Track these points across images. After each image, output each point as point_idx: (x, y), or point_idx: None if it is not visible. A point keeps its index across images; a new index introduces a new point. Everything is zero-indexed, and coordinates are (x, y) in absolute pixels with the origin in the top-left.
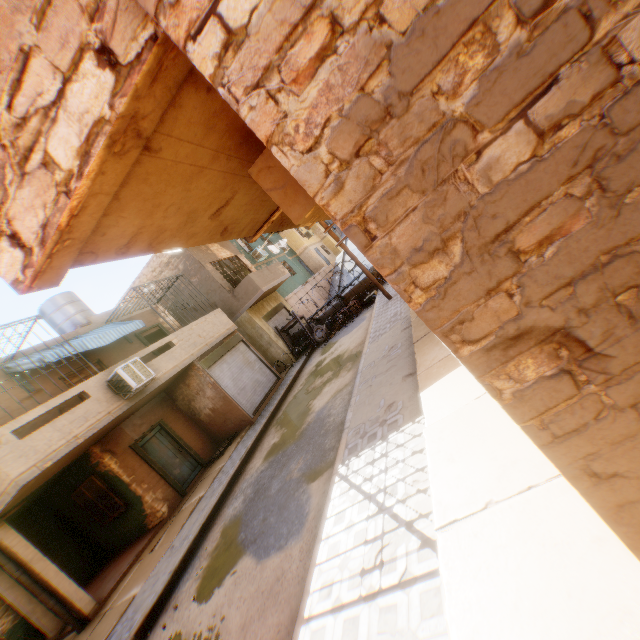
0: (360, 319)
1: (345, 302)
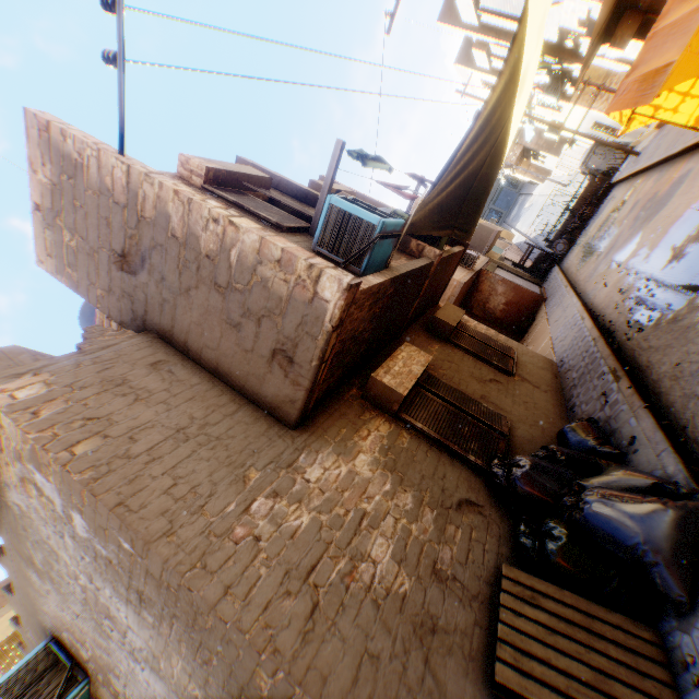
0: (604, 203)
1: (574, 214)
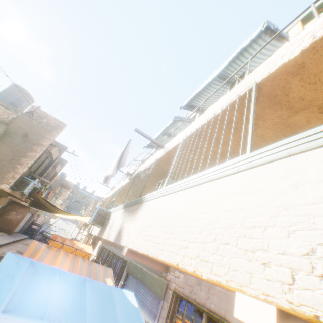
0: None
1: None
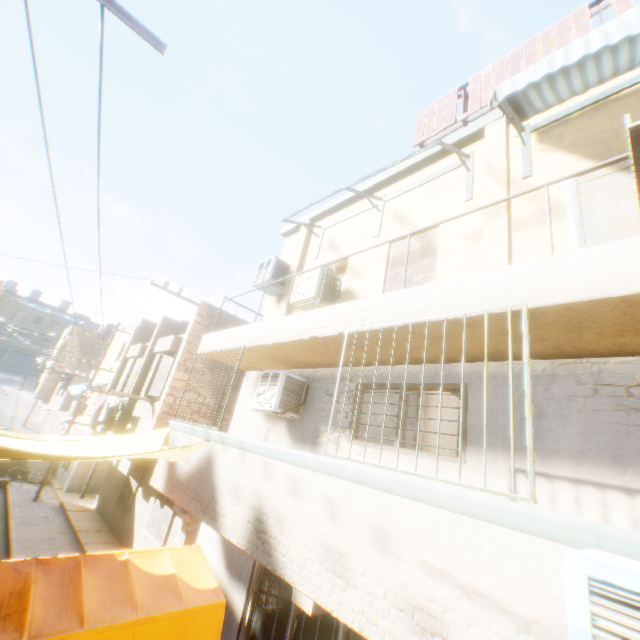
0: None
1: None
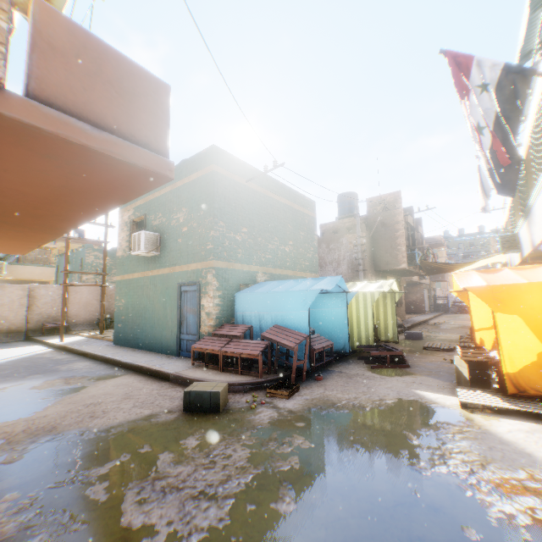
0: None
1: None
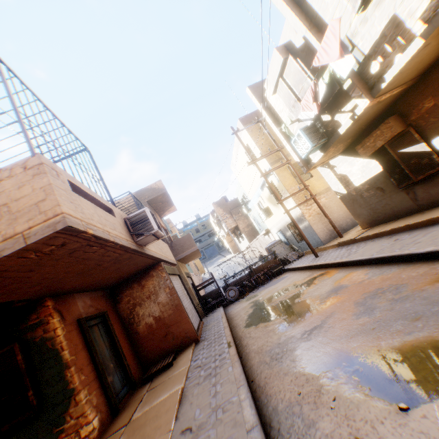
0: (278, 279)
1: (252, 275)
